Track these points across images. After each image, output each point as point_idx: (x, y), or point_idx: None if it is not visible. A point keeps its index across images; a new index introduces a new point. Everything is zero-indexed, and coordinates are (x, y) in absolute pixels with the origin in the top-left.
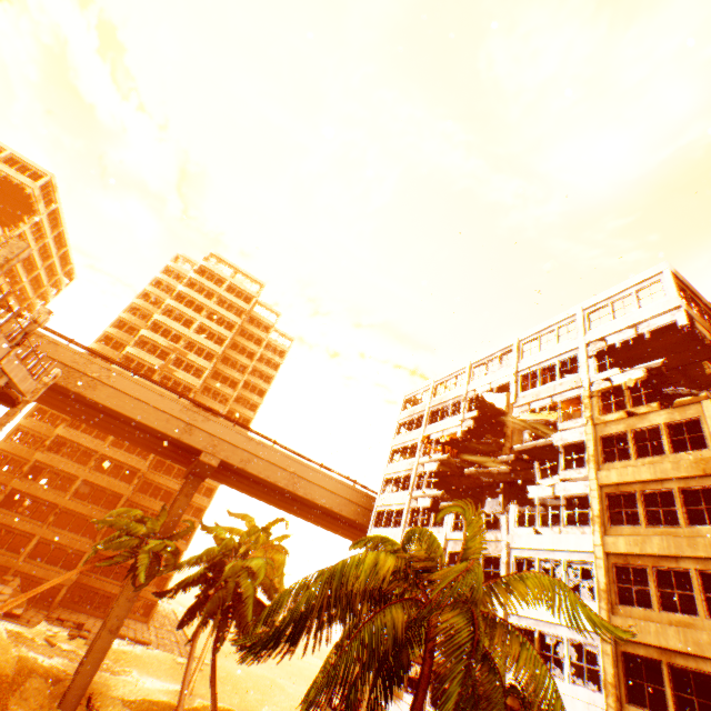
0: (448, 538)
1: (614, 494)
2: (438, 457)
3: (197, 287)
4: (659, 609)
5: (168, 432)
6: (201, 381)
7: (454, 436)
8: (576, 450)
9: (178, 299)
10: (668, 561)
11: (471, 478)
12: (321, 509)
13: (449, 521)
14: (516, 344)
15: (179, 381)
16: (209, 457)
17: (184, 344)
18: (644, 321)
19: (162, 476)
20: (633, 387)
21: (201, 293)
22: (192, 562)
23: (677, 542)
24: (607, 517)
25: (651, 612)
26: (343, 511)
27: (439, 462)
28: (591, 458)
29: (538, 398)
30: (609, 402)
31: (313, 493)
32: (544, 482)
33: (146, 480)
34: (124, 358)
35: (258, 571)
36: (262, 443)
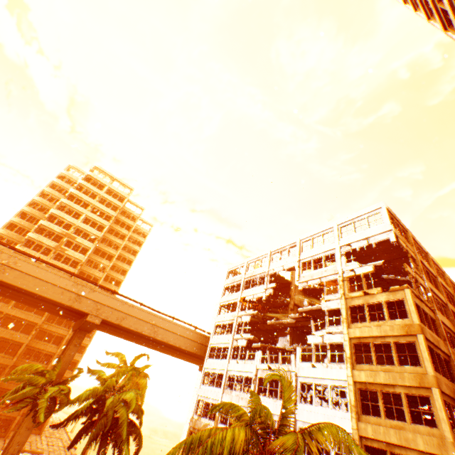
0: (258, 368)
1: (358, 344)
2: (250, 312)
3: (84, 189)
4: (385, 417)
5: (62, 302)
6: (86, 257)
7: (260, 297)
8: (334, 311)
9: (69, 197)
10: (389, 387)
11: (270, 324)
12: (173, 347)
13: (258, 356)
14: (298, 242)
15: (69, 257)
16: (94, 317)
17: (74, 231)
18: (372, 236)
19: (54, 325)
20: (366, 274)
21: (87, 194)
22: (82, 401)
23: (393, 376)
24: (354, 358)
25: (380, 419)
26: (188, 348)
27: (251, 316)
28: (344, 320)
29: (312, 278)
30: (352, 282)
31: (168, 337)
32: (317, 333)
33: (41, 329)
34: (26, 241)
35: (131, 402)
36: (133, 305)
